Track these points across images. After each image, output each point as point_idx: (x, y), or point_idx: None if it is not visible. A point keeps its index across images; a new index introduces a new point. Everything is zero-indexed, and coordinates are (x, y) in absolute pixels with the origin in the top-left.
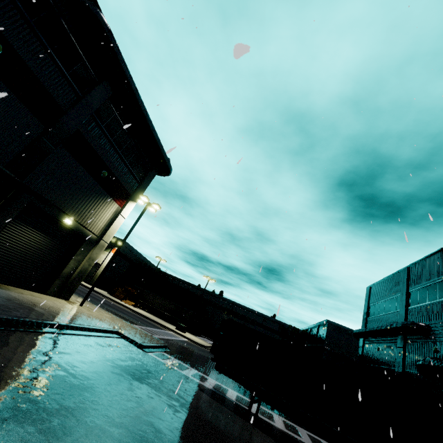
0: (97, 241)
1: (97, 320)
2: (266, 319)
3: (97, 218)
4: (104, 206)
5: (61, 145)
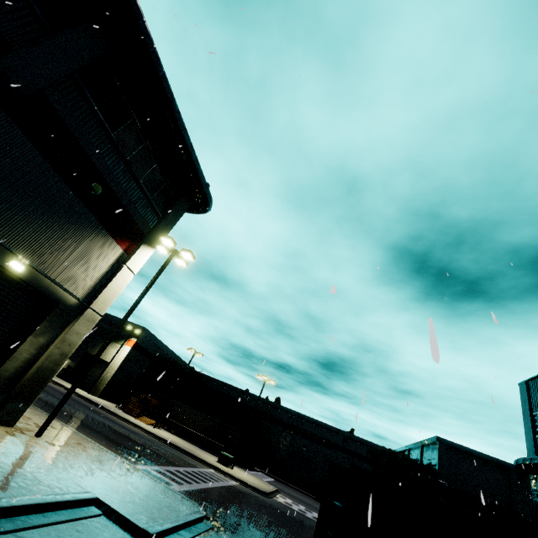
0: (80, 311)
1: (58, 470)
2: (347, 438)
3: (80, 267)
4: (95, 248)
5: (4, 112)
